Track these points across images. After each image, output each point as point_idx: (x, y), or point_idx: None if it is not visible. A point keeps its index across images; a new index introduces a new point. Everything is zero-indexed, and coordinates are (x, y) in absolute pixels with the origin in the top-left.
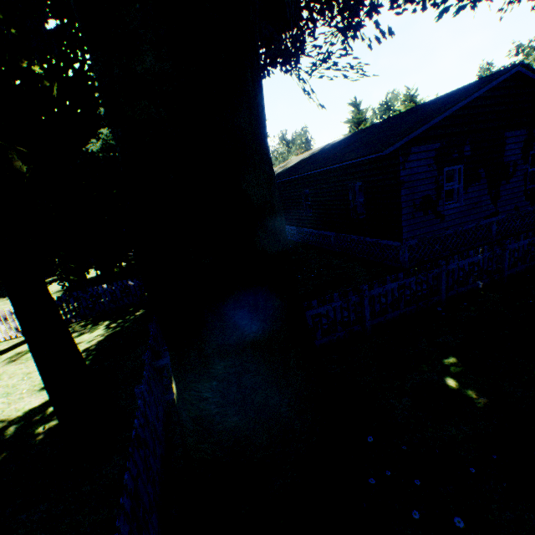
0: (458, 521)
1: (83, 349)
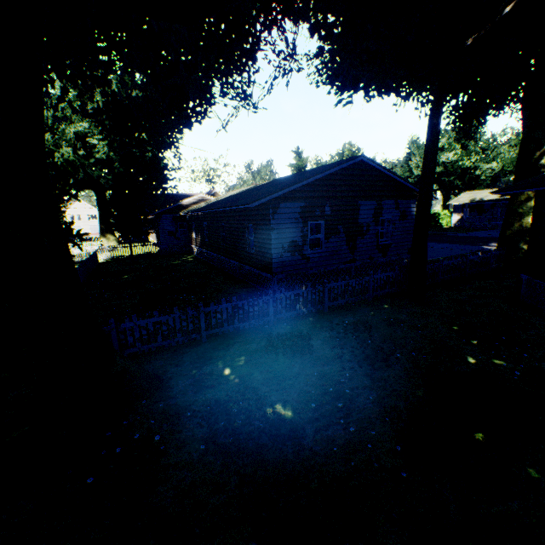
0: (158, 437)
1: None
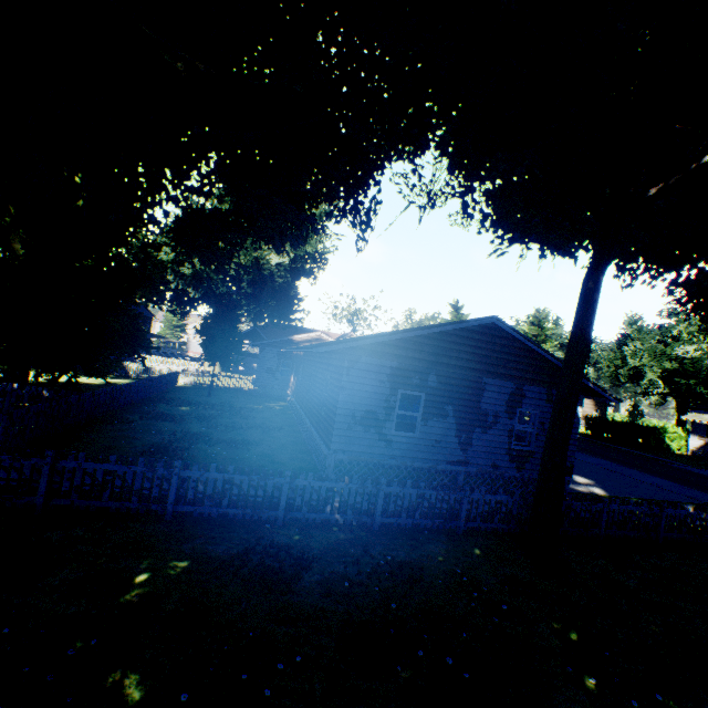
0: None
1: None
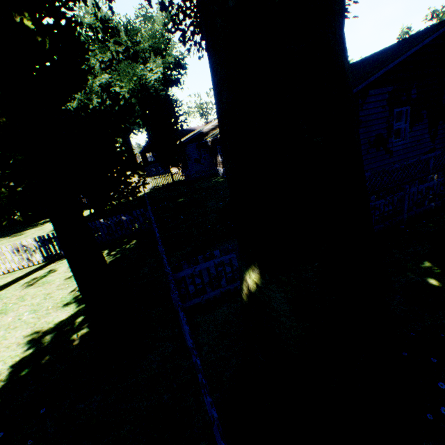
0: None
1: None
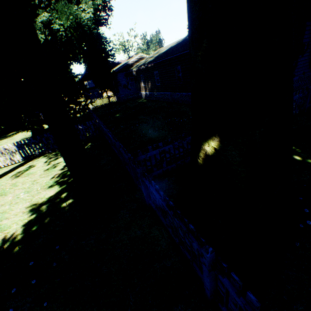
0: None
1: (63, 166)
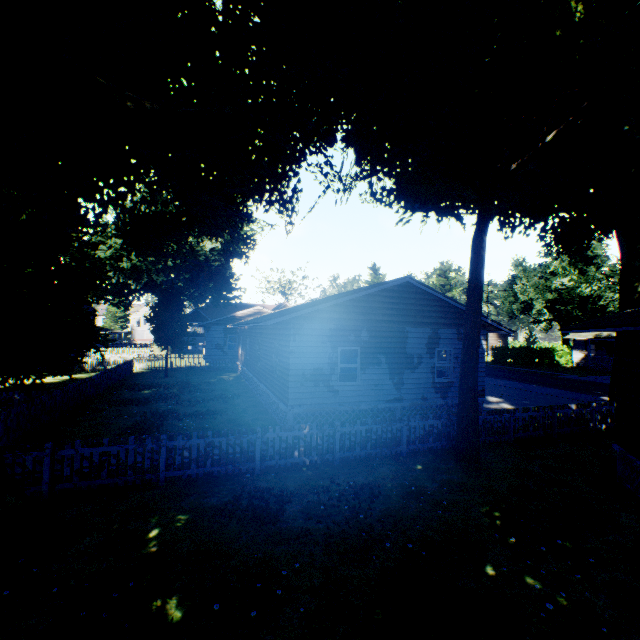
0: None
1: None
